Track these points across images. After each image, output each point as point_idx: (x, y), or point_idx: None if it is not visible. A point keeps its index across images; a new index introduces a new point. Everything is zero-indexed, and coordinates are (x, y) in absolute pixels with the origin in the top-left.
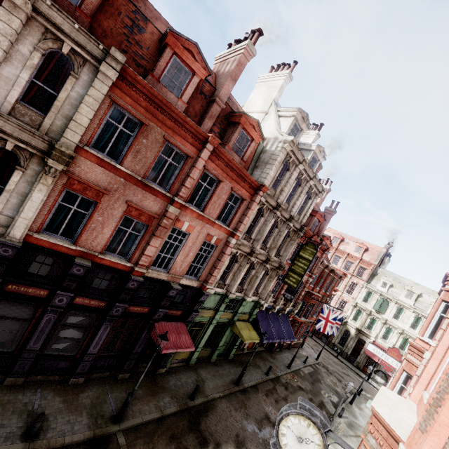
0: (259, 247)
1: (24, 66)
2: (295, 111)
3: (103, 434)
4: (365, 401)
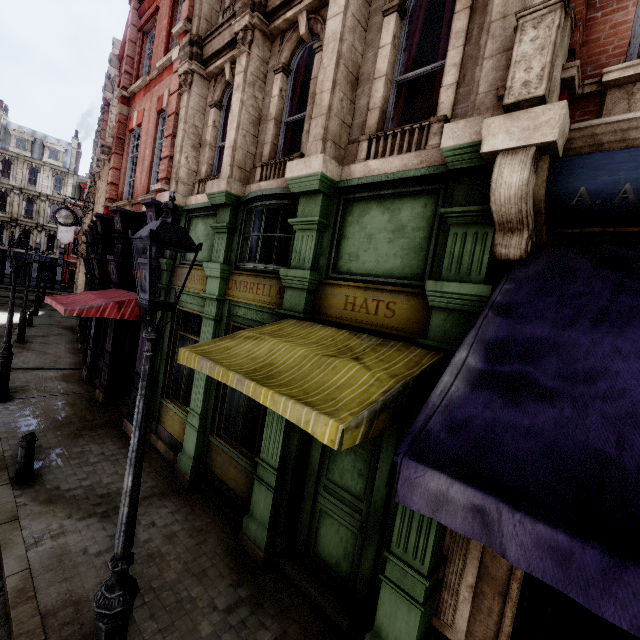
0: None
1: None
2: None
3: None
4: None
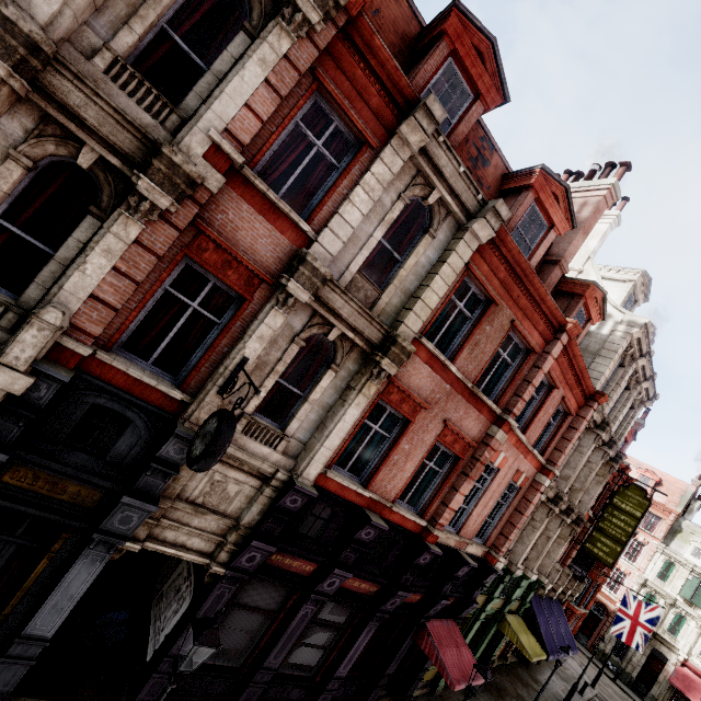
0: (566, 489)
1: (379, 221)
2: (634, 274)
3: None
4: None
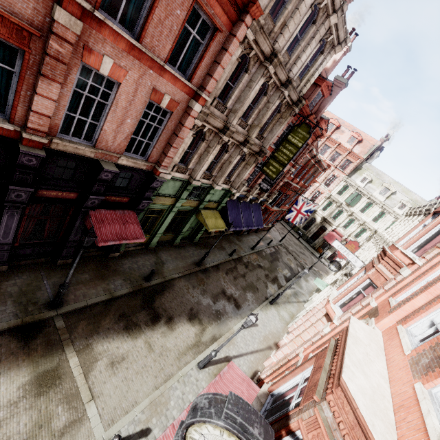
0: (236, 122)
1: None
2: None
3: (35, 320)
4: (312, 275)
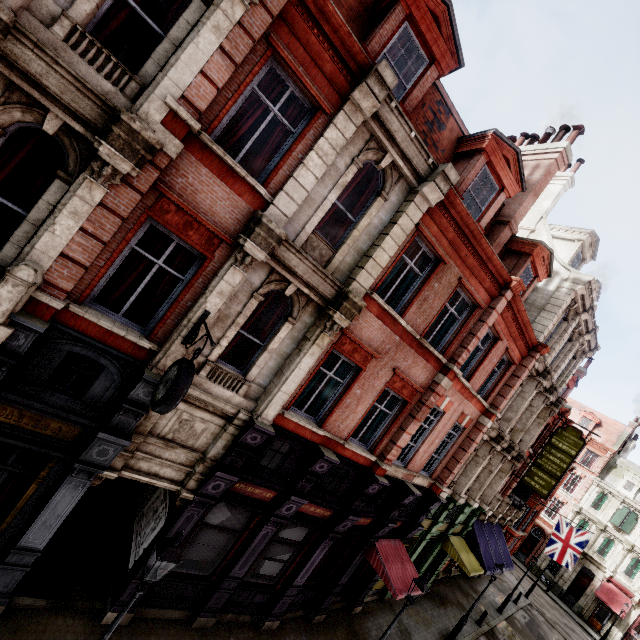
0: (508, 430)
1: (334, 184)
2: (583, 234)
3: None
4: None
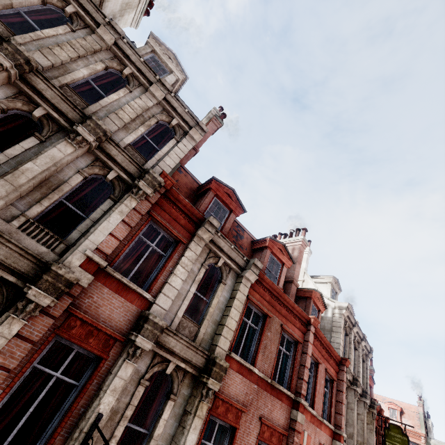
0: None
1: (192, 281)
2: (329, 278)
3: None
4: None
